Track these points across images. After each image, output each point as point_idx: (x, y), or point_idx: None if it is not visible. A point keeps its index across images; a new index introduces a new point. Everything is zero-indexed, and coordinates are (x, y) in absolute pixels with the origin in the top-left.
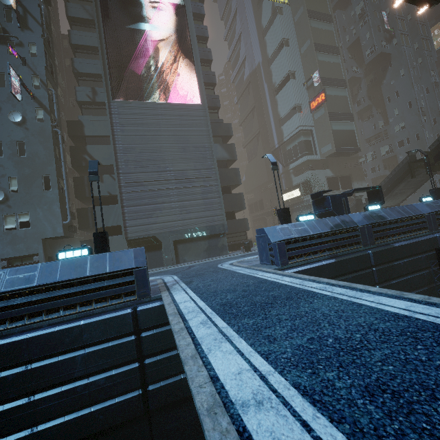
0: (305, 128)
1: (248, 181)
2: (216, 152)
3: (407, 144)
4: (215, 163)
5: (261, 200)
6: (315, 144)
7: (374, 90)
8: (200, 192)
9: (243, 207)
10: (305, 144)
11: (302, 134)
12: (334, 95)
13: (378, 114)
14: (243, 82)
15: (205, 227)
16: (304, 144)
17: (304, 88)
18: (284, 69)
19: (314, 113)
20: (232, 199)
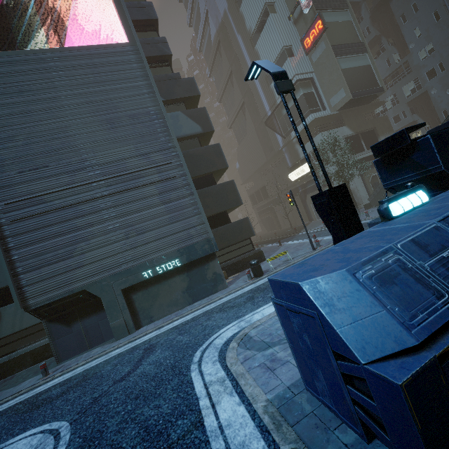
0: (303, 77)
1: (243, 168)
2: (178, 126)
3: (441, 72)
4: (173, 137)
5: (263, 187)
6: (320, 96)
7: (379, 15)
8: (156, 193)
9: (239, 202)
10: (307, 98)
11: (301, 86)
12: (334, 22)
13: (390, 45)
14: (211, 46)
15: (177, 251)
16: (305, 99)
17: (291, 23)
18: (258, 4)
19: (311, 54)
20: (219, 192)
